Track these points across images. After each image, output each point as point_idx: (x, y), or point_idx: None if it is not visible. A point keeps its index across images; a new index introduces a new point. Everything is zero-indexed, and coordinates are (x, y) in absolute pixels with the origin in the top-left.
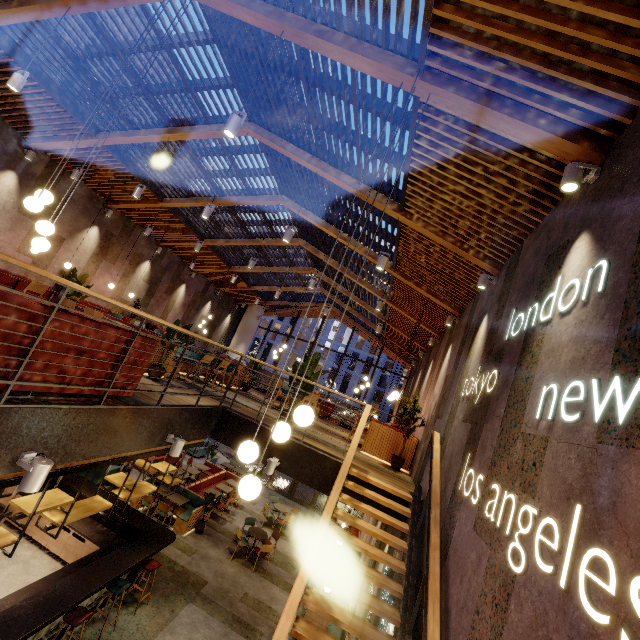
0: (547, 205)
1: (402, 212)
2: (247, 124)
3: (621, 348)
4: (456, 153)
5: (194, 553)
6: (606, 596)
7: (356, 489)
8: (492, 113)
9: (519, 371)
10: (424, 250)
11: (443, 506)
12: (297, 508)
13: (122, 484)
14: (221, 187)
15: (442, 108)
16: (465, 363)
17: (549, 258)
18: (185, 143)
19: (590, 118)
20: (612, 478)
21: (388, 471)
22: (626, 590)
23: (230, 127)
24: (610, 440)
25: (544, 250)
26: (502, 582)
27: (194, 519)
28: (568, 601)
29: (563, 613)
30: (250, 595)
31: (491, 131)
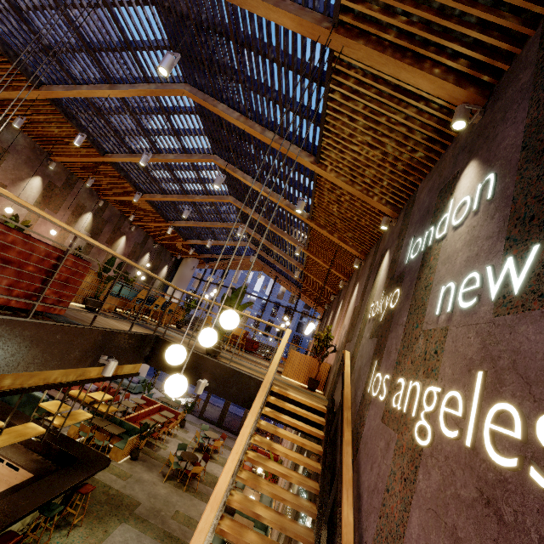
0: (438, 150)
1: (318, 164)
2: (183, 85)
3: (512, 235)
4: (364, 106)
5: (129, 478)
6: (512, 442)
7: (277, 403)
8: (395, 63)
9: (419, 283)
10: (336, 200)
11: (354, 411)
12: (225, 434)
13: (56, 410)
14: (159, 145)
15: (353, 61)
16: (370, 293)
17: (442, 190)
18: (125, 100)
19: (475, 67)
20: (511, 341)
21: (305, 390)
22: (531, 432)
23: (164, 64)
24: (506, 311)
25: (437, 186)
26: (410, 458)
27: (129, 447)
28: (474, 457)
29: (470, 469)
30: (181, 512)
31: (394, 82)
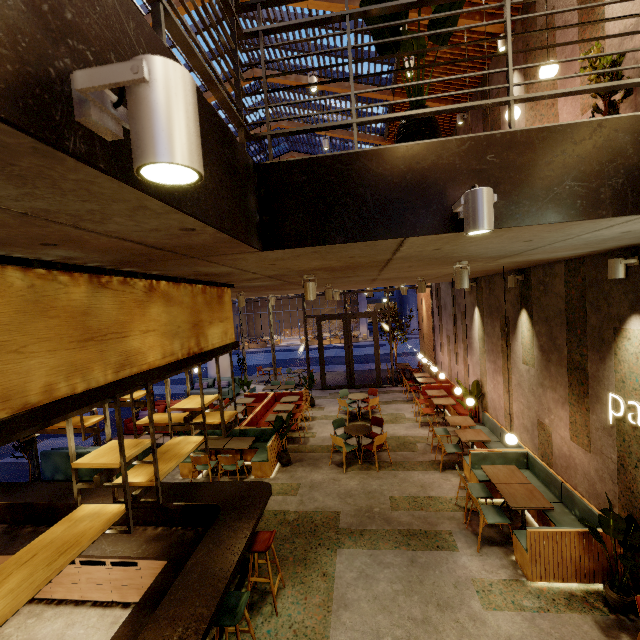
0: None
1: None
2: None
3: None
4: None
5: (298, 489)
6: None
7: None
8: None
9: None
10: None
11: None
12: (373, 389)
13: (118, 459)
14: None
15: None
16: None
17: None
18: None
19: None
20: None
21: None
22: None
23: None
24: None
25: None
26: None
27: (273, 454)
28: None
29: None
30: (397, 497)
31: None
